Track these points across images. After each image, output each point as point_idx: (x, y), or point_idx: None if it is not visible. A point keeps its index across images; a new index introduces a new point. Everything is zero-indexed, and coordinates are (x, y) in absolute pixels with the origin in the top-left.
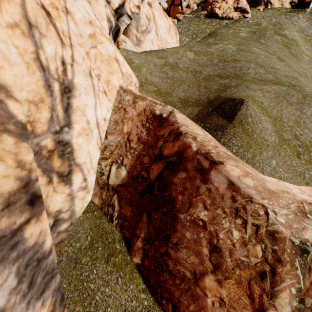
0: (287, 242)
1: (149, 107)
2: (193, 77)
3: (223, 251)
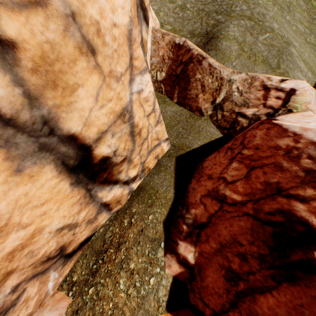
0: (225, 79)
1: (172, 40)
2: (197, 16)
3: (205, 86)
